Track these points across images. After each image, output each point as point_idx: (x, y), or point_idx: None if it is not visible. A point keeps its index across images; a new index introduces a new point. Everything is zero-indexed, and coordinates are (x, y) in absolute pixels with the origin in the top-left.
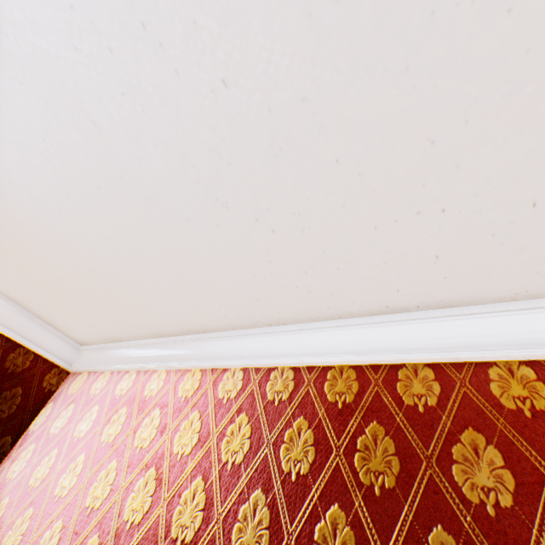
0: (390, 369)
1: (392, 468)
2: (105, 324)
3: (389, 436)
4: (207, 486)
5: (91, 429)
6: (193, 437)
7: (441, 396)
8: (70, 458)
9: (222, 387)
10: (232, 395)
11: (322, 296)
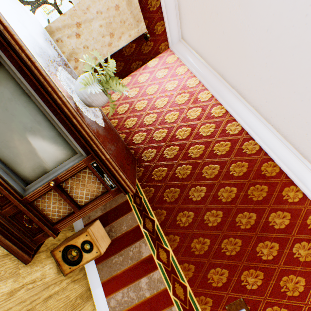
0: (290, 182)
1: (258, 198)
2: (205, 47)
3: (266, 193)
4: (204, 150)
5: (172, 91)
6: (208, 132)
7: (294, 202)
8: (162, 95)
9: (229, 126)
10: (230, 133)
11: (308, 145)
